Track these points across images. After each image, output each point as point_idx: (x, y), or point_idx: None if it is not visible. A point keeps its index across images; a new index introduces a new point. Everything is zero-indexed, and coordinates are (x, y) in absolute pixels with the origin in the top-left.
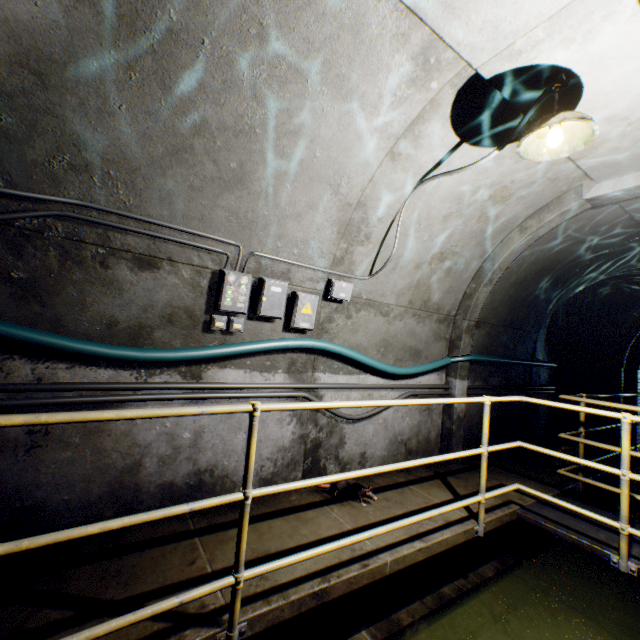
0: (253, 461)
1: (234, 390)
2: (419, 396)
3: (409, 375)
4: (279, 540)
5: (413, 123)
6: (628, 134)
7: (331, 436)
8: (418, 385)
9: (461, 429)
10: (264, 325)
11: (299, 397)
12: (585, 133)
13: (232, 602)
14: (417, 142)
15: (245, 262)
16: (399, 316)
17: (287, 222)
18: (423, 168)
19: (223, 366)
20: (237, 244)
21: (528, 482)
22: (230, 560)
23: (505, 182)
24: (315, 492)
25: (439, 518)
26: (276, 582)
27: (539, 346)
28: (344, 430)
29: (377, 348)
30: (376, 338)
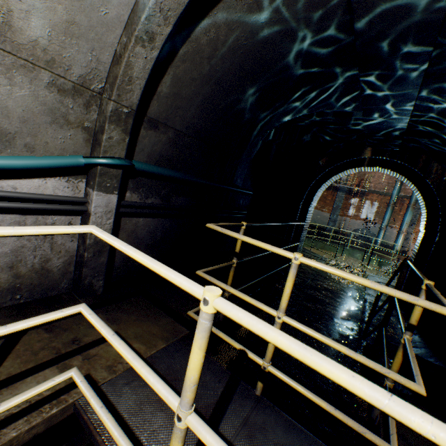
0: None
1: None
2: (15, 210)
3: None
4: None
5: None
6: None
7: None
8: None
9: (104, 256)
10: None
11: None
12: None
13: None
14: None
15: None
16: None
17: None
18: None
19: None
20: None
21: (160, 322)
22: None
23: None
24: None
25: None
26: None
27: (240, 172)
28: None
29: None
30: None
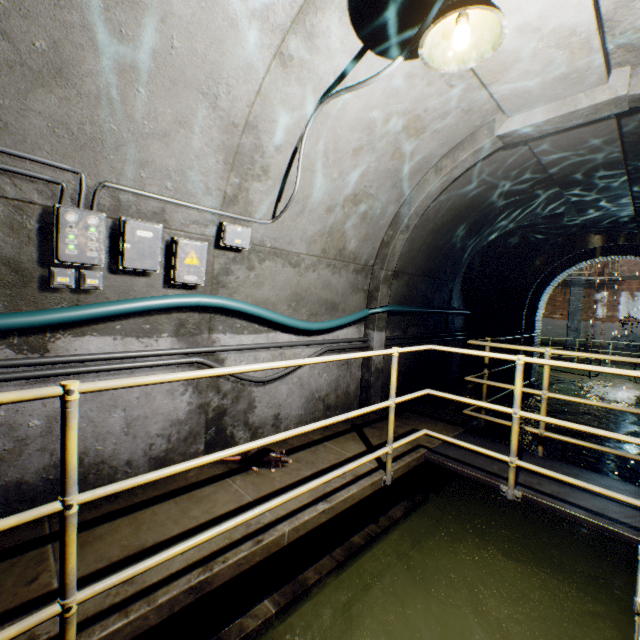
0: (74, 460)
1: (101, 362)
2: (337, 351)
3: (324, 330)
4: (161, 529)
5: (302, 11)
6: (540, 53)
7: (238, 402)
8: (335, 340)
9: (380, 380)
10: (136, 280)
11: (194, 363)
12: (494, 33)
13: (62, 633)
14: (311, 42)
15: (93, 196)
16: (312, 267)
17: (150, 143)
18: (323, 82)
19: (80, 333)
20: (75, 170)
21: (438, 424)
22: (89, 567)
23: (418, 110)
24: (219, 464)
25: (348, 474)
26: (144, 584)
27: (455, 295)
28: (253, 394)
29: (288, 303)
30: (286, 292)
